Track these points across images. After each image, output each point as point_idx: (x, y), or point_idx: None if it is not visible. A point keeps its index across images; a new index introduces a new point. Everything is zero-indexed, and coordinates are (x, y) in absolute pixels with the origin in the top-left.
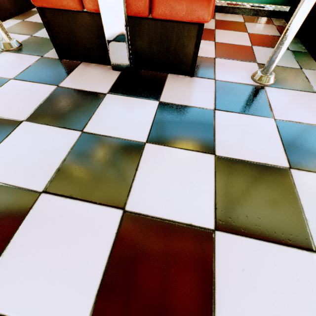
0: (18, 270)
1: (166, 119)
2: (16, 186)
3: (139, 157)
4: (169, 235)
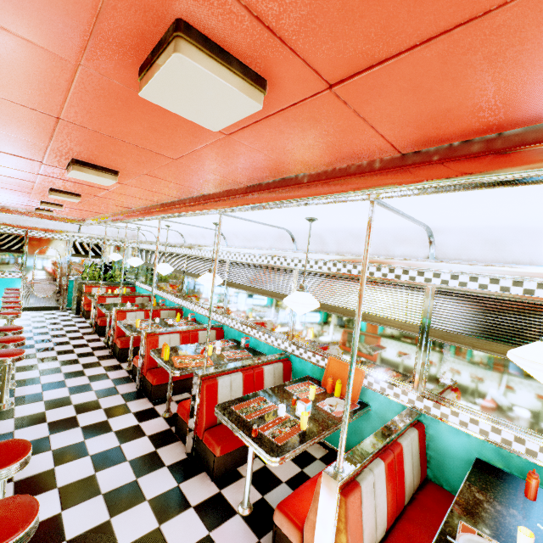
0: (75, 512)
1: (168, 495)
2: (100, 486)
3: (138, 504)
4: (109, 537)
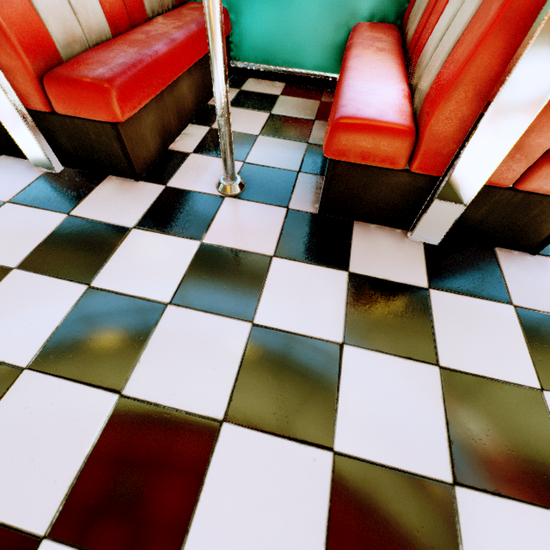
0: None
1: (543, 342)
2: (411, 473)
3: (549, 418)
4: None
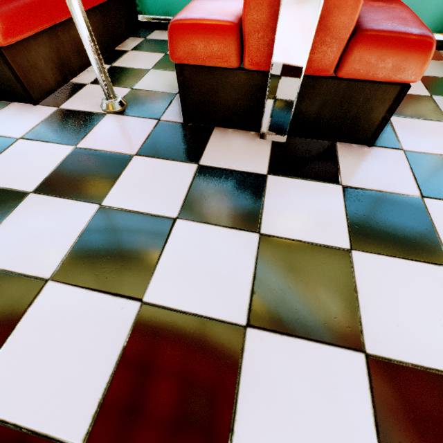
0: (264, 442)
1: (362, 212)
2: (209, 317)
3: (352, 271)
4: (441, 392)
